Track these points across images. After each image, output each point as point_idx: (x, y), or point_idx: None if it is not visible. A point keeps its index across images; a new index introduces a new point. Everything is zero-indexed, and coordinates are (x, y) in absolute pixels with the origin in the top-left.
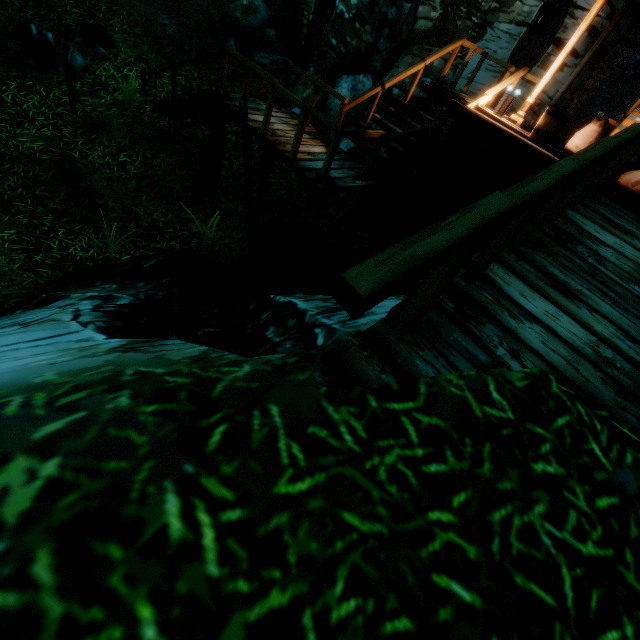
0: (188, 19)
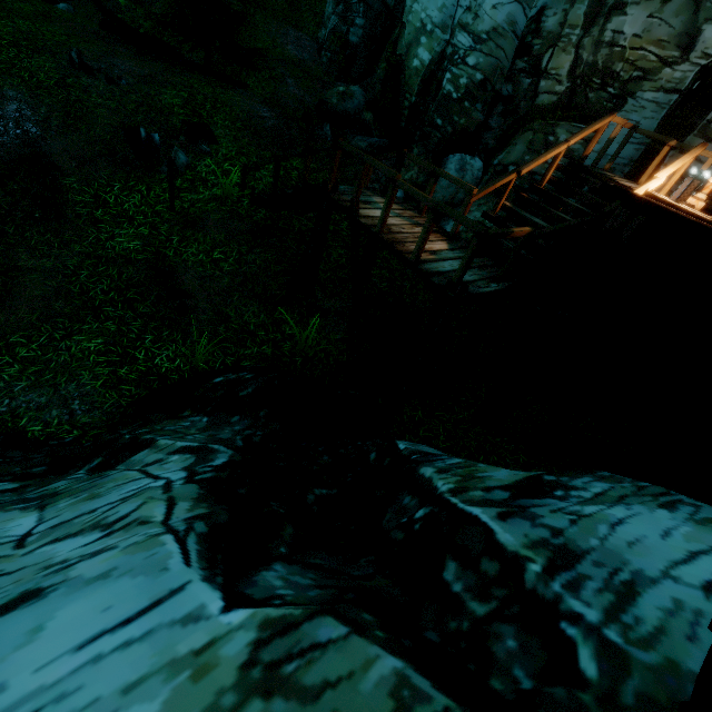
0: (284, 108)
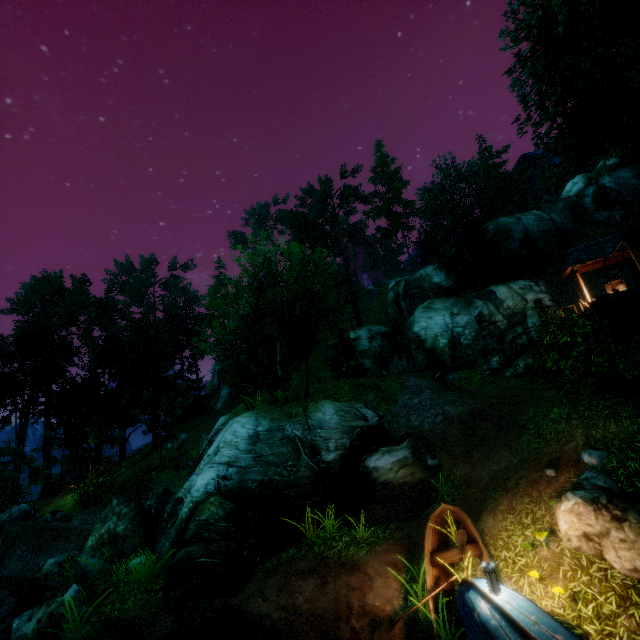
0: None
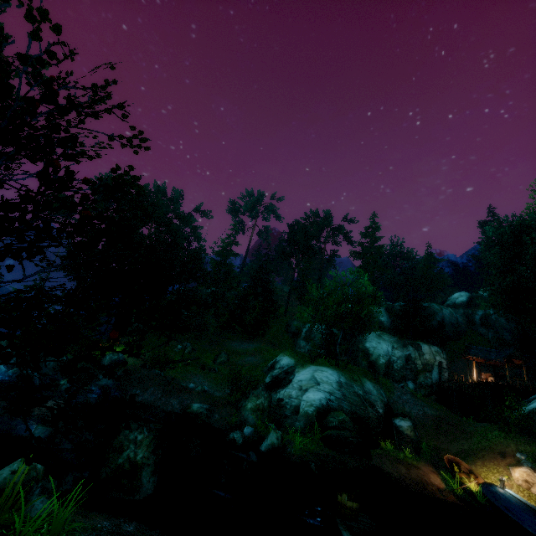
0: None
